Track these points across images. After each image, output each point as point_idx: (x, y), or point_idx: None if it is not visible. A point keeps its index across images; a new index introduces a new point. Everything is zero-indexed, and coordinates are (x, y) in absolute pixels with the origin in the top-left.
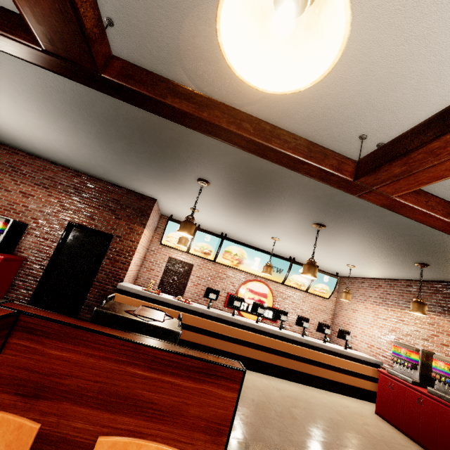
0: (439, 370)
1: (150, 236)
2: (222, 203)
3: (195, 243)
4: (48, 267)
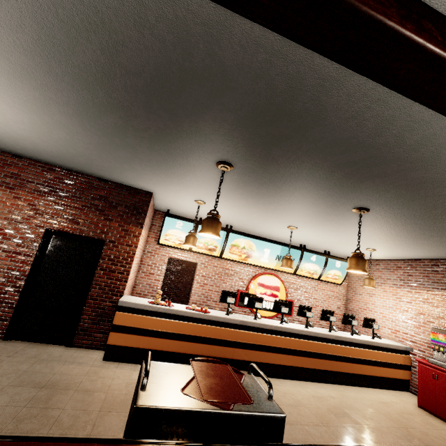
0: None
1: (145, 236)
2: (240, 191)
3: (198, 239)
4: (26, 288)
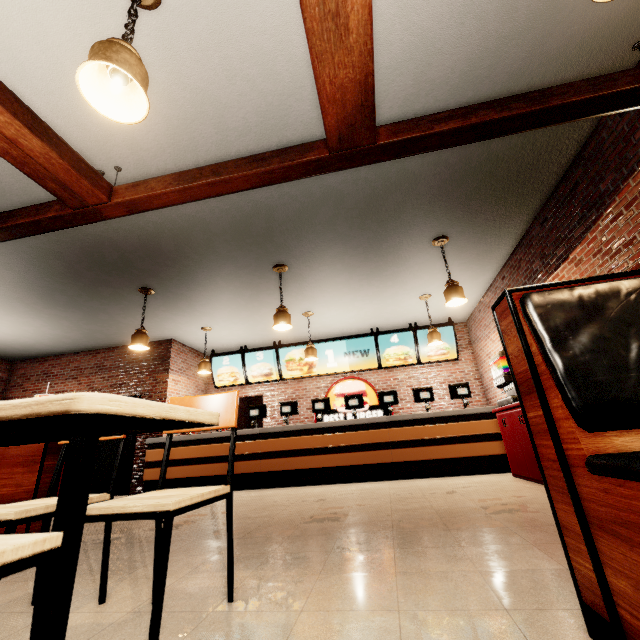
0: None
1: (199, 384)
2: (199, 304)
3: (250, 368)
4: None
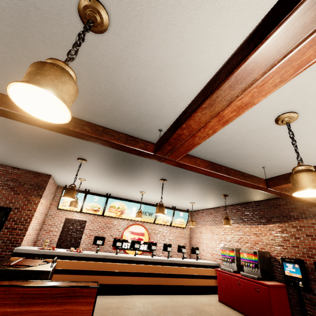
0: (244, 258)
1: (48, 204)
2: (100, 173)
3: (87, 204)
4: None
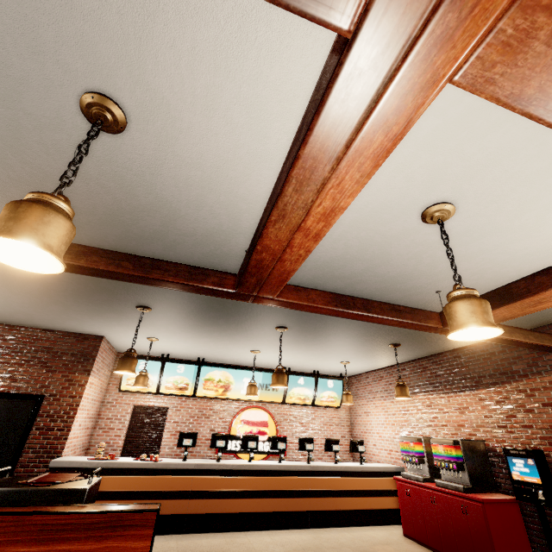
0: (438, 455)
1: (103, 384)
2: (177, 325)
3: (166, 379)
4: None
